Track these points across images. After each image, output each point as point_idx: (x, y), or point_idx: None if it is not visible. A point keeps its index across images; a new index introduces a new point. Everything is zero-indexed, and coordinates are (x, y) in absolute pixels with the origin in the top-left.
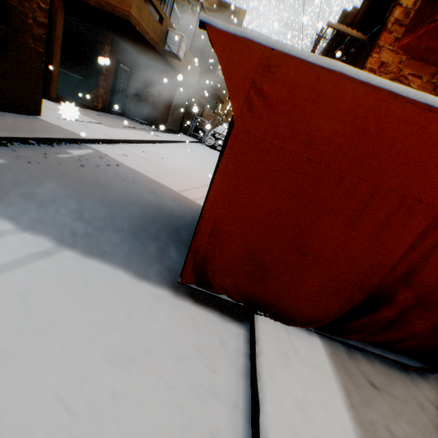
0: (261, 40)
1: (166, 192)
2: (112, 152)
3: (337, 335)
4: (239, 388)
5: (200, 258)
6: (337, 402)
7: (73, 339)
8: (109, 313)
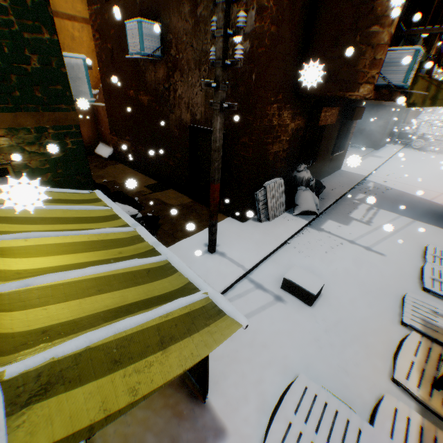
0: None
1: (424, 200)
2: (378, 181)
3: None
4: None
5: None
6: None
7: (438, 236)
8: (442, 234)
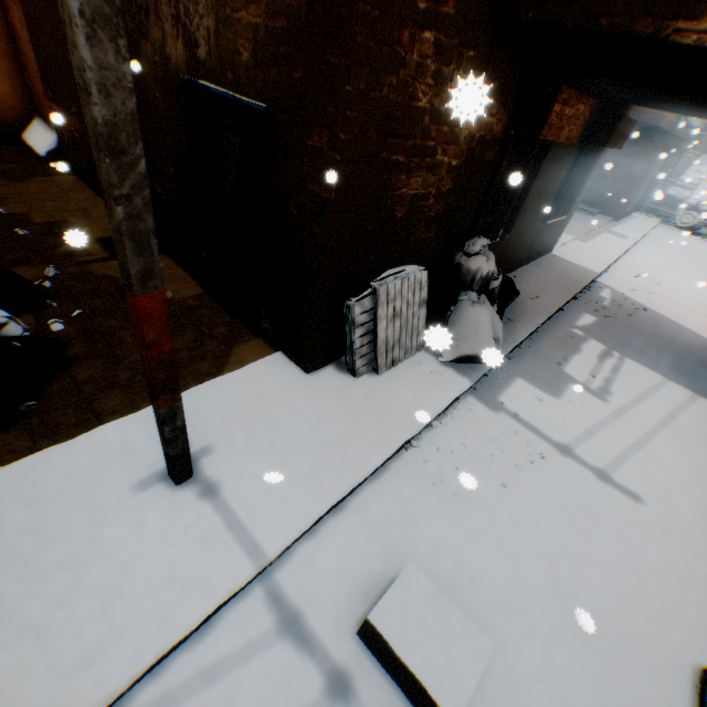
0: None
1: None
2: (619, 287)
3: None
4: None
5: None
6: None
7: None
8: None
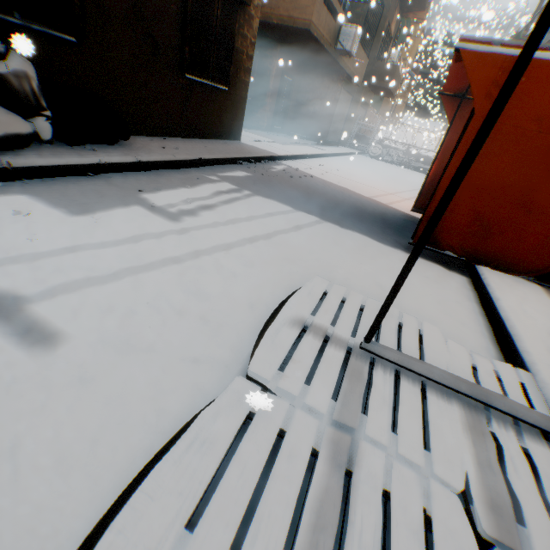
0: (502, 52)
1: (360, 197)
2: (299, 167)
3: None
4: (469, 295)
5: None
6: None
7: (362, 256)
8: (372, 251)
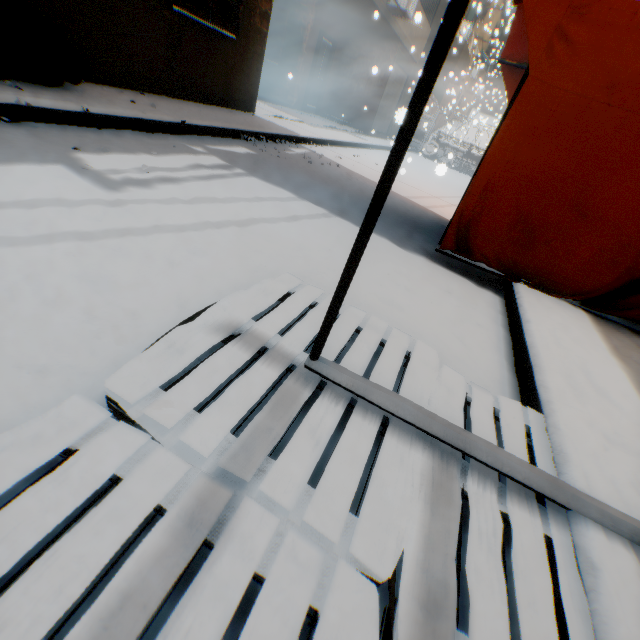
0: None
1: (395, 195)
2: (326, 154)
3: (606, 311)
4: (497, 317)
5: (464, 222)
6: (595, 336)
7: (370, 259)
8: (386, 256)
